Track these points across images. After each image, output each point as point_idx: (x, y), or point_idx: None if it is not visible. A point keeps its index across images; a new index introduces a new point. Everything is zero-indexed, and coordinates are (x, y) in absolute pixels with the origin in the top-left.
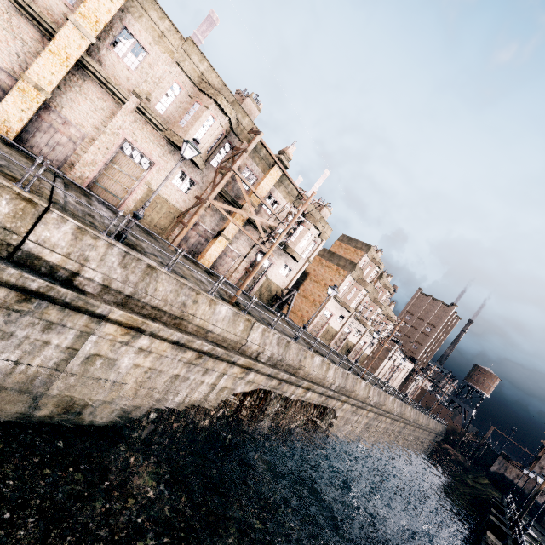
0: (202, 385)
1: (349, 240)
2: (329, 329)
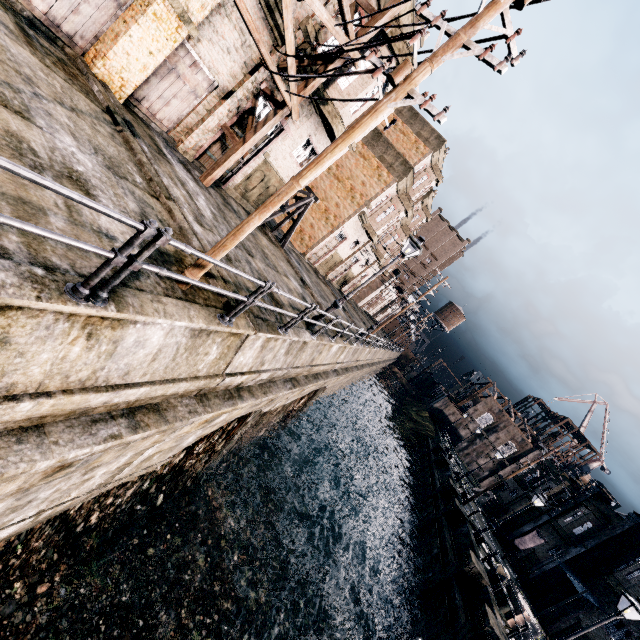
0: (86, 482)
1: (412, 117)
2: (334, 257)
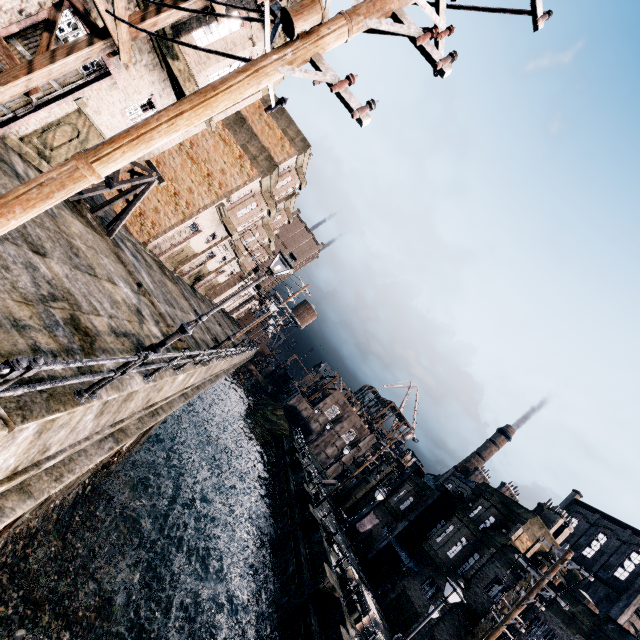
0: None
1: (279, 111)
2: (186, 250)
